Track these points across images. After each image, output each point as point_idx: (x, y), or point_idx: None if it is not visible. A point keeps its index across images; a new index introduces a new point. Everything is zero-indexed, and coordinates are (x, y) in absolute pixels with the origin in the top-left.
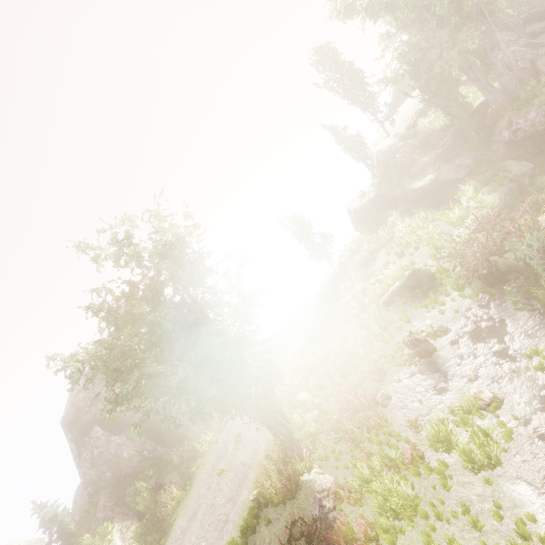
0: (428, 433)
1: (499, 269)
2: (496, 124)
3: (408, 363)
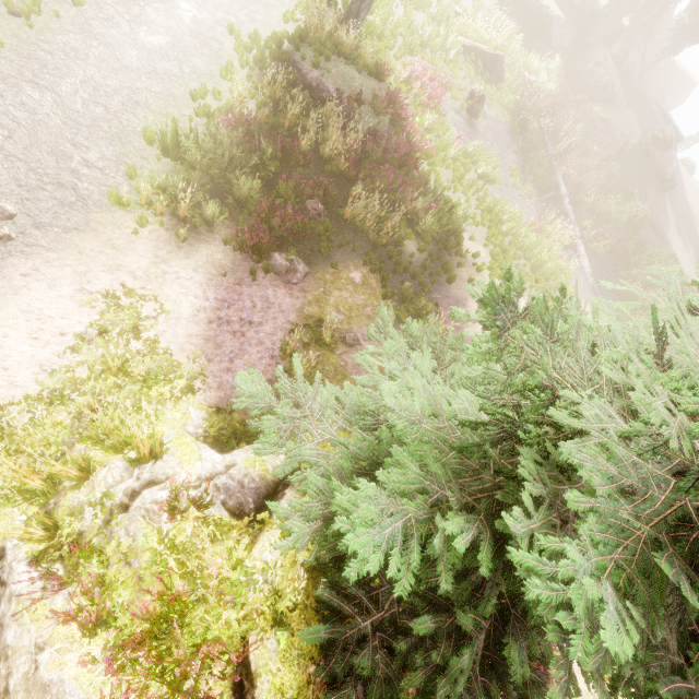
0: (479, 145)
1: (529, 125)
2: (598, 51)
3: (464, 105)
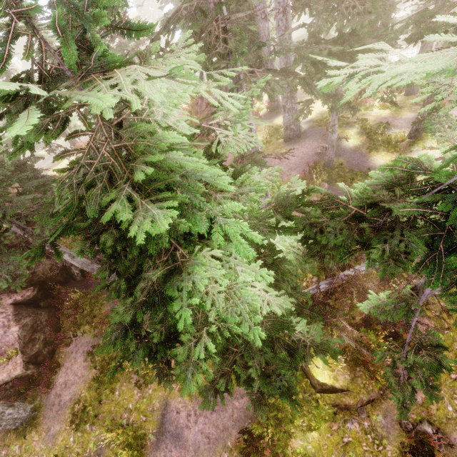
0: None
1: None
2: None
3: None
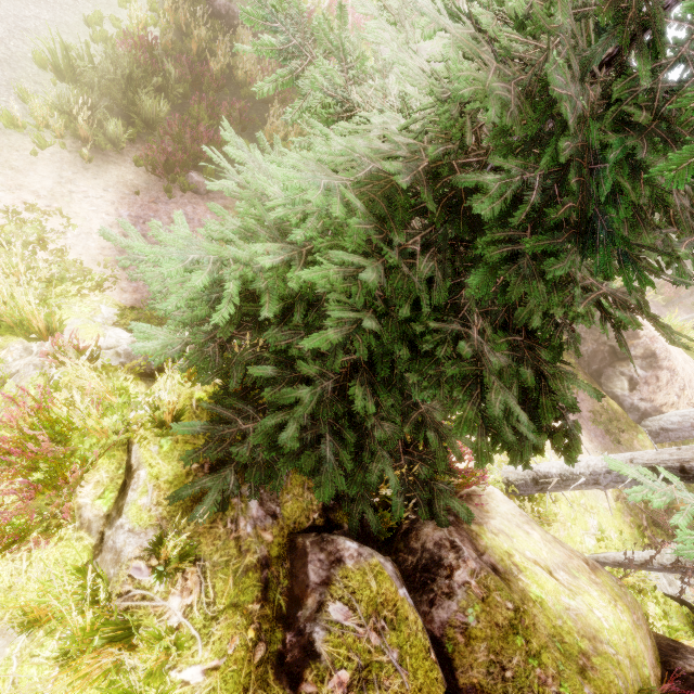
0: None
1: None
2: None
3: None
